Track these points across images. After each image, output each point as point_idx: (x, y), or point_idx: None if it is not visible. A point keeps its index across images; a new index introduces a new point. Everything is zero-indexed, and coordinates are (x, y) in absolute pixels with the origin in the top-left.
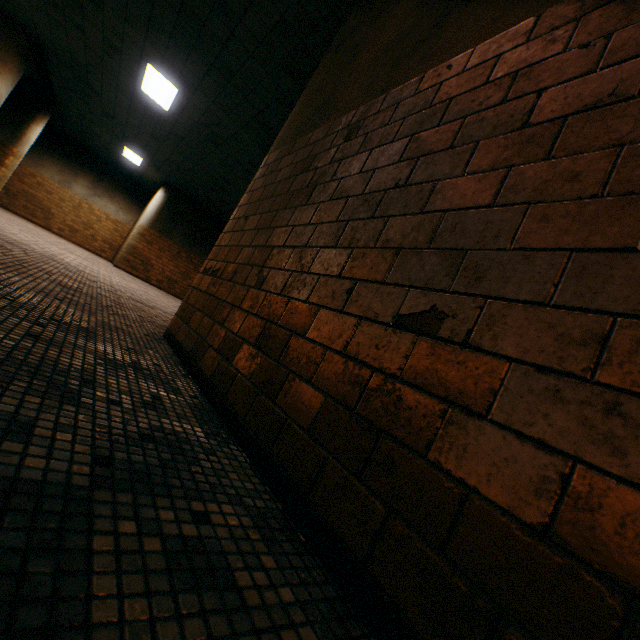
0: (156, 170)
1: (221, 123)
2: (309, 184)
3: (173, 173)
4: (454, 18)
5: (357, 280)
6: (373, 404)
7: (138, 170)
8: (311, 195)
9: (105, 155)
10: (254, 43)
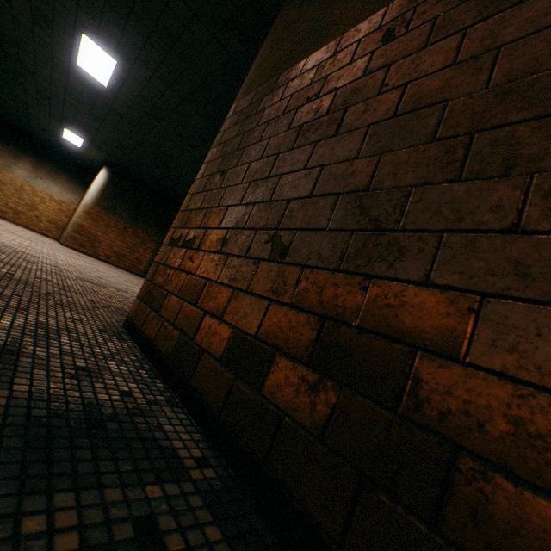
0: (97, 150)
1: (163, 96)
2: (329, 110)
3: (115, 152)
4: None
5: None
6: None
7: (79, 151)
8: (341, 121)
9: (45, 138)
10: (198, 0)
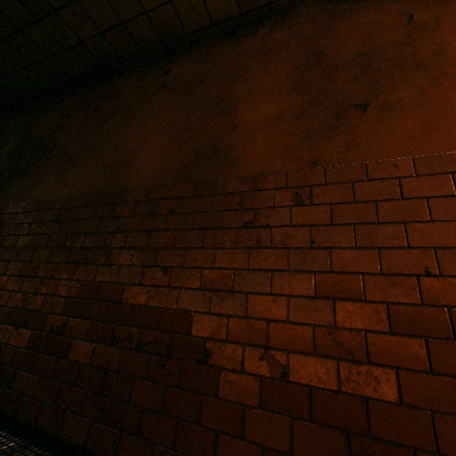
0: None
1: None
2: None
3: None
4: (15, 180)
5: None
6: None
7: None
8: None
9: None
10: None
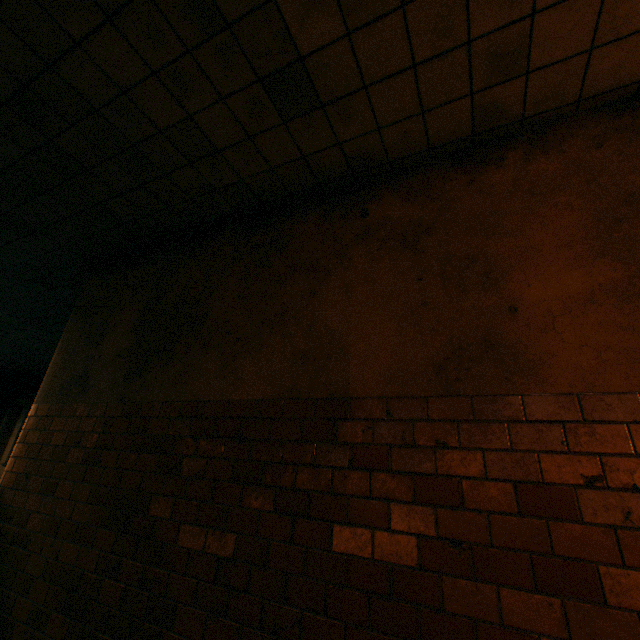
0: None
1: None
2: (83, 461)
3: None
4: (154, 365)
5: (122, 557)
6: (137, 637)
7: None
8: (86, 474)
9: None
10: None
